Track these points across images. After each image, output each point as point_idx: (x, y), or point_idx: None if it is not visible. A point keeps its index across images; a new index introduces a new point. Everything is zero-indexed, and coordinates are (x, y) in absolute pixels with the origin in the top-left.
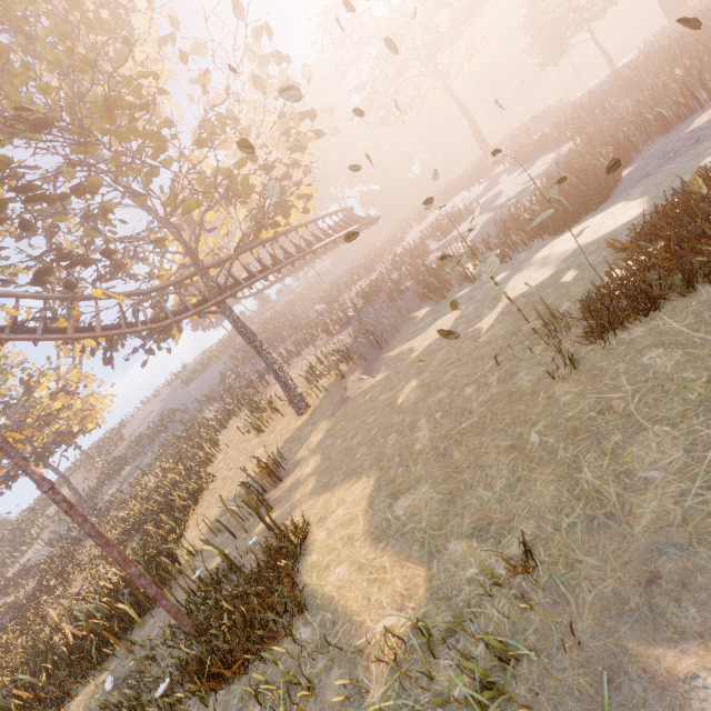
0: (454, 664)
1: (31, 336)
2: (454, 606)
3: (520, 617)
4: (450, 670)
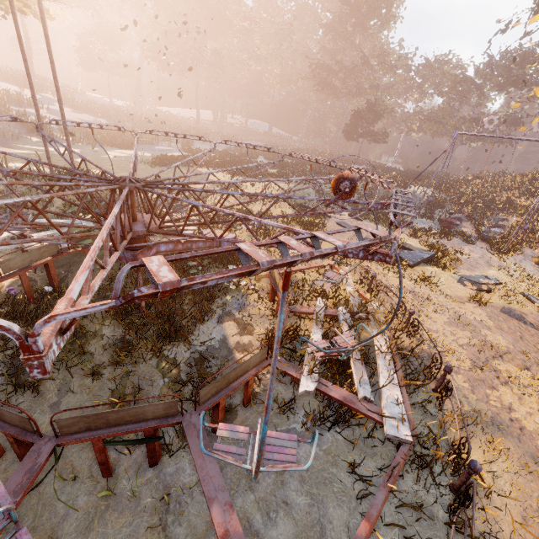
0: None
1: None
2: None
3: None
4: None
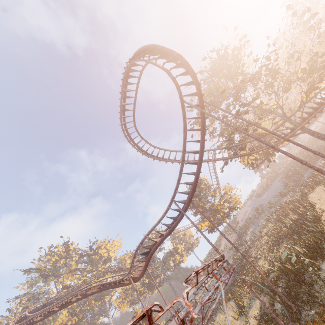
0: None
1: (239, 155)
2: None
3: None
4: None
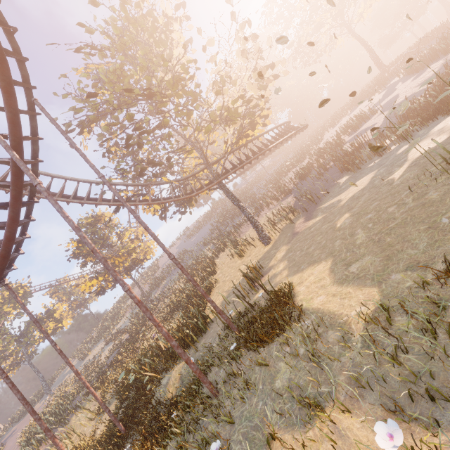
0: (404, 318)
1: (135, 203)
2: (400, 298)
3: (445, 295)
4: (402, 321)
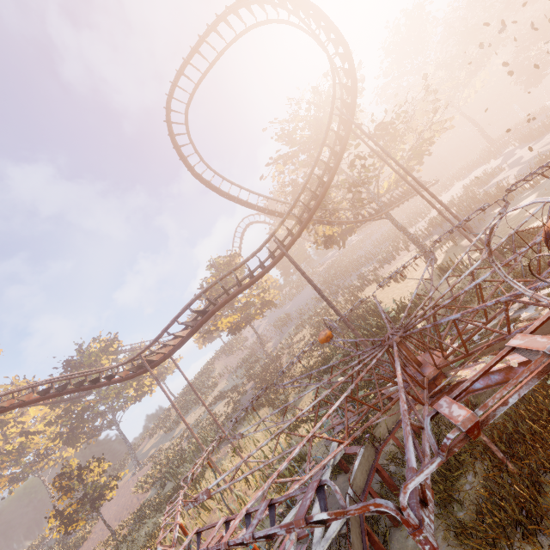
0: None
1: (328, 220)
2: None
3: None
4: None
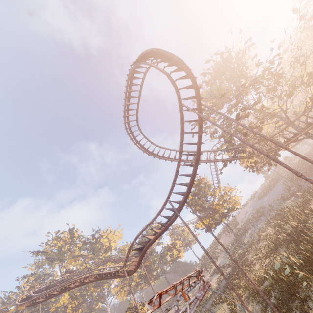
0: None
1: (239, 158)
2: None
3: None
4: None
